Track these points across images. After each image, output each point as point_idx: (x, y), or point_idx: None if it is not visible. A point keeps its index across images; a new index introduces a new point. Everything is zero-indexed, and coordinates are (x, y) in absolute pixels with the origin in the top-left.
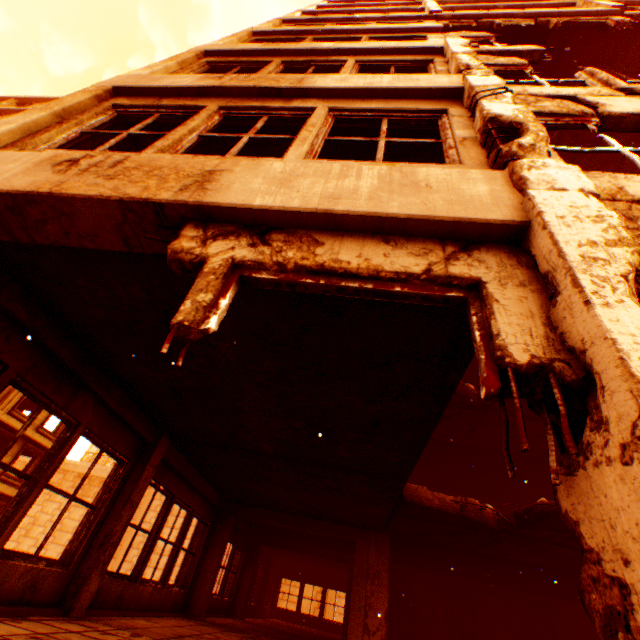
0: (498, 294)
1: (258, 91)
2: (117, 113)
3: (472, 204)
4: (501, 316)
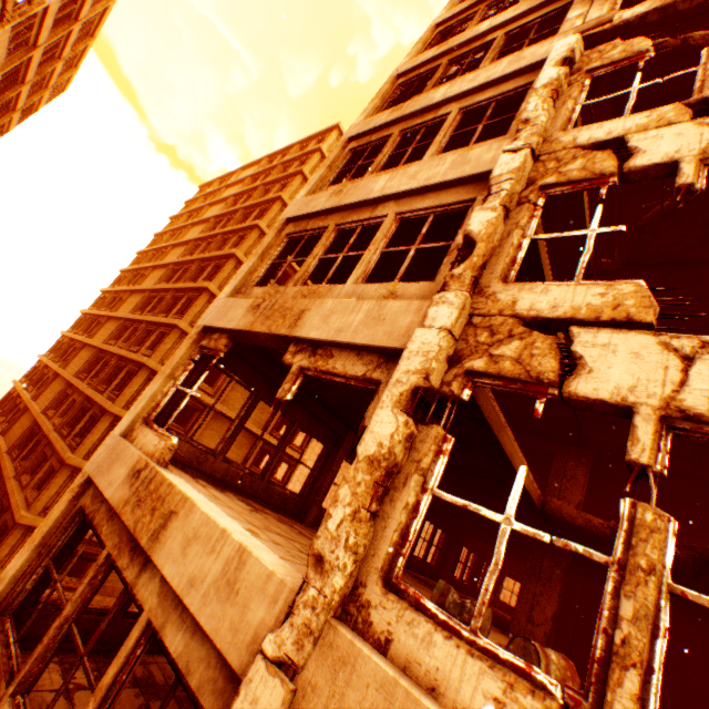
0: (381, 391)
1: (358, 204)
2: (288, 239)
3: (394, 335)
4: (374, 403)
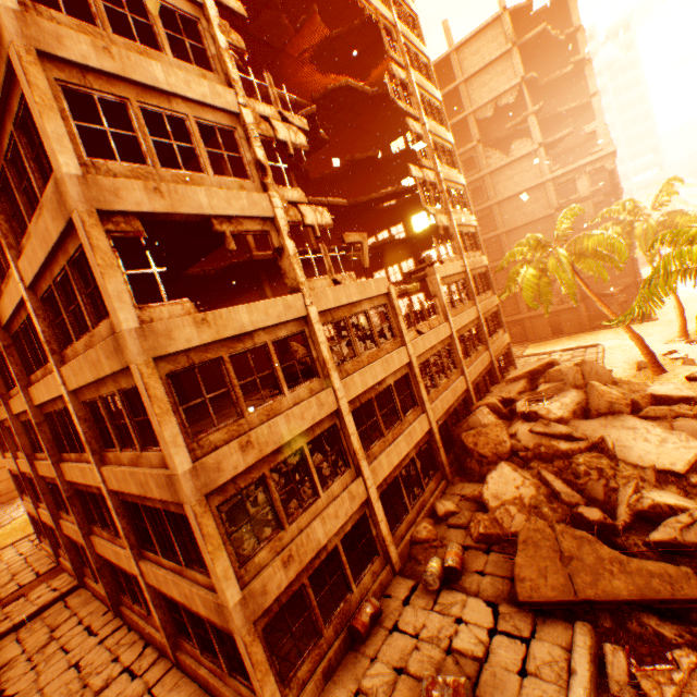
0: (272, 234)
1: (151, 87)
2: (60, 86)
3: (266, 211)
4: (274, 239)
